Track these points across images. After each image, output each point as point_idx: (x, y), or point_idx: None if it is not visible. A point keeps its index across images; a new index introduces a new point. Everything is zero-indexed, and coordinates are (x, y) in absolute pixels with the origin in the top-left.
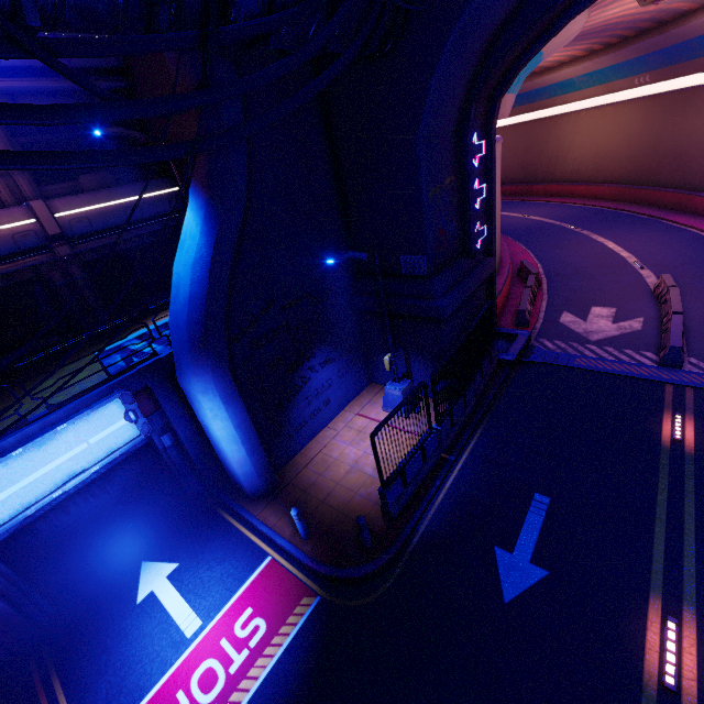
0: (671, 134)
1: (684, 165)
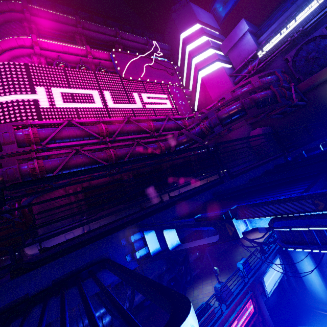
0: None
1: None
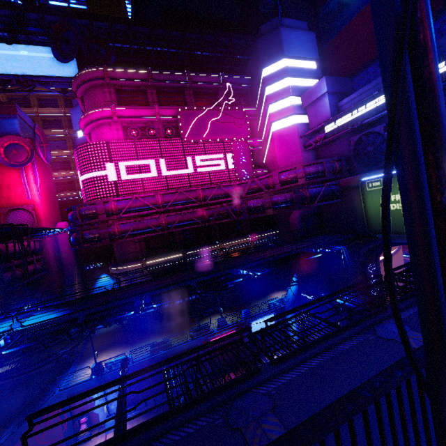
0: None
1: None
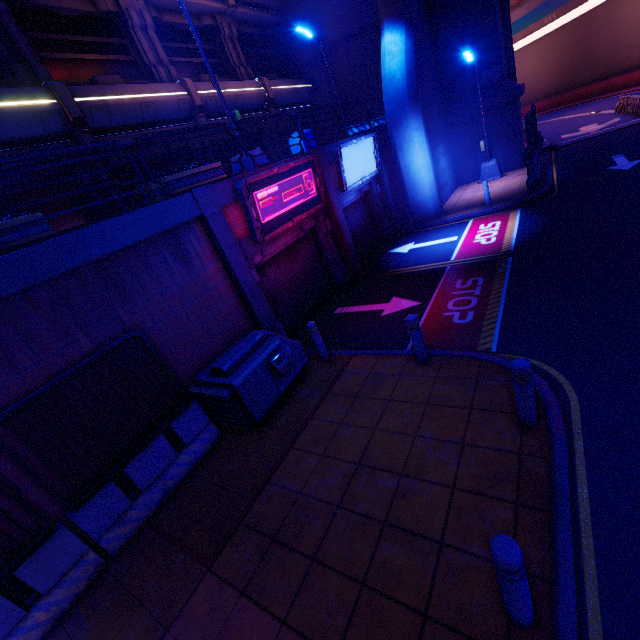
0: (581, 47)
1: (597, 64)
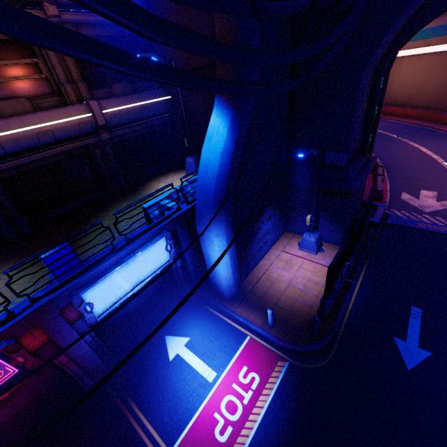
0: None
1: None
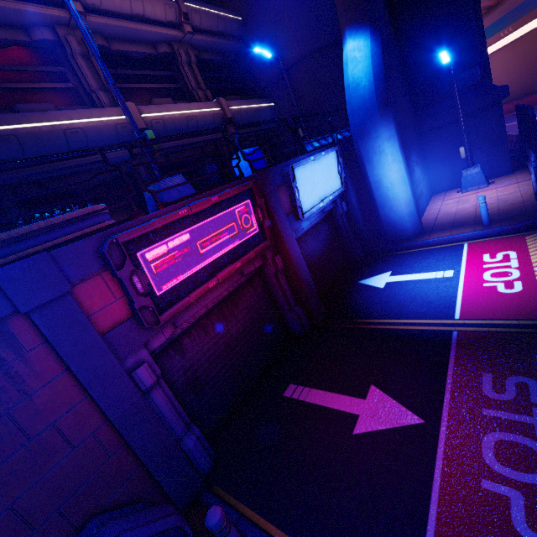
0: None
1: None
